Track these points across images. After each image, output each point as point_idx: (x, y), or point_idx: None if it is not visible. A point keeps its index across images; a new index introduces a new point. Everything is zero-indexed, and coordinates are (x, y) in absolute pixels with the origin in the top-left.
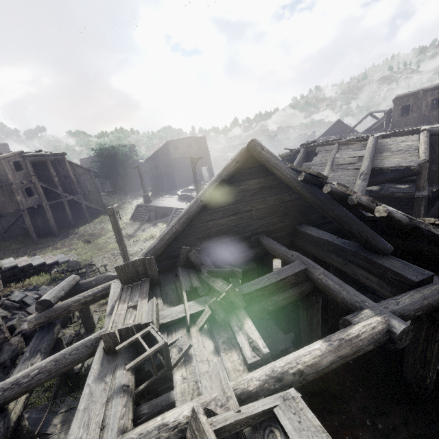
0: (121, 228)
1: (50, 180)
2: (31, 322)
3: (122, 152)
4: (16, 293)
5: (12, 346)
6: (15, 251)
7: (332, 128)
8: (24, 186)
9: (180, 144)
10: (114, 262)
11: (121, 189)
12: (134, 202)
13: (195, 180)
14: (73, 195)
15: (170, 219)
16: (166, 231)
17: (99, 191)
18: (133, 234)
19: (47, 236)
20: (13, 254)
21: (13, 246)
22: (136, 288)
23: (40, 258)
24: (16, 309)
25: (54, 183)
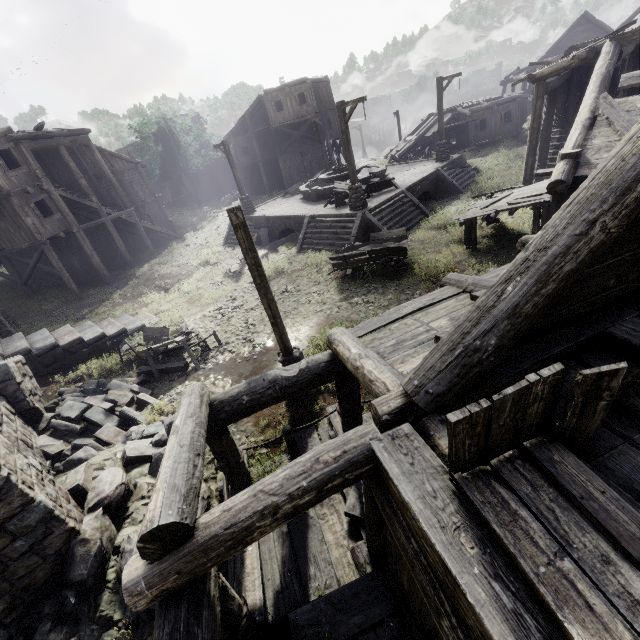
0: (215, 262)
1: (74, 186)
2: (136, 593)
3: (181, 127)
4: (69, 402)
5: (89, 547)
6: (49, 314)
7: (568, 35)
8: (31, 198)
9: (285, 97)
10: (227, 325)
11: (189, 198)
12: (218, 217)
13: (347, 154)
14: (119, 210)
15: (301, 237)
16: (558, 245)
17: (158, 201)
18: (241, 271)
19: (94, 284)
20: (47, 319)
21: (44, 306)
22: (540, 497)
23: (94, 327)
24: (76, 435)
25: (82, 191)
